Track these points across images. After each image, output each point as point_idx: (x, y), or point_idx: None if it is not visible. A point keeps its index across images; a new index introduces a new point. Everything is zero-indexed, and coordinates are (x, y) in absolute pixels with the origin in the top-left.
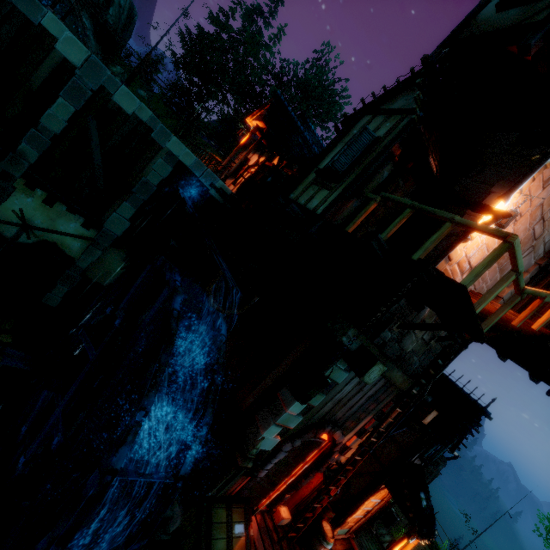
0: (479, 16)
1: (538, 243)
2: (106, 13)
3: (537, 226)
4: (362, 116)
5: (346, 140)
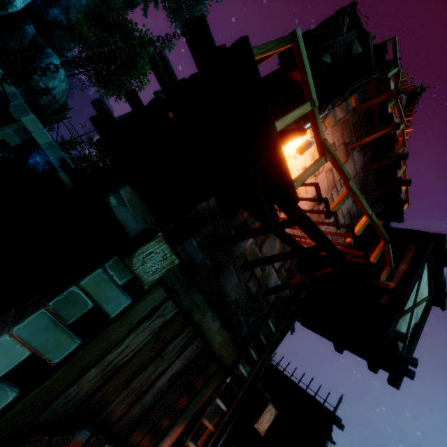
0: None
1: (339, 214)
2: (41, 97)
3: (334, 193)
4: None
5: None
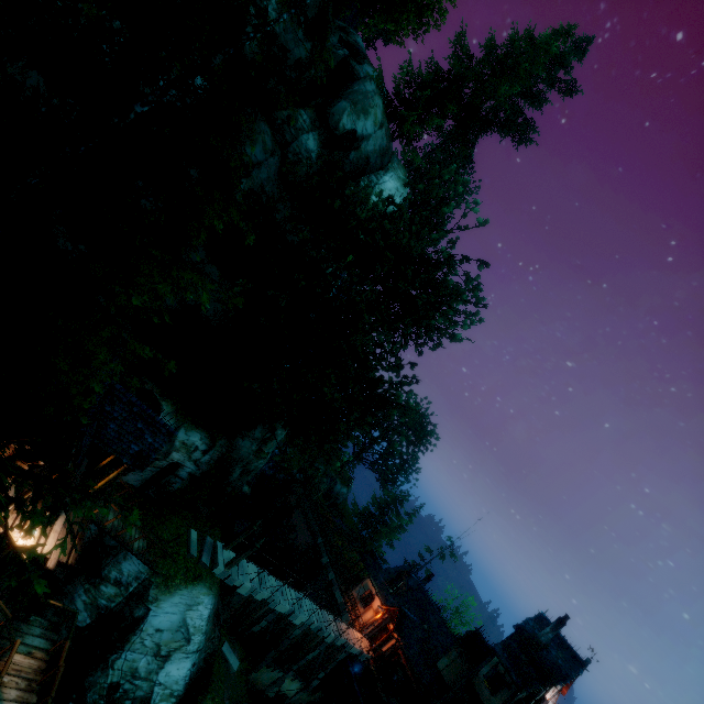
0: (480, 673)
1: None
2: None
3: None
4: (437, 702)
5: None
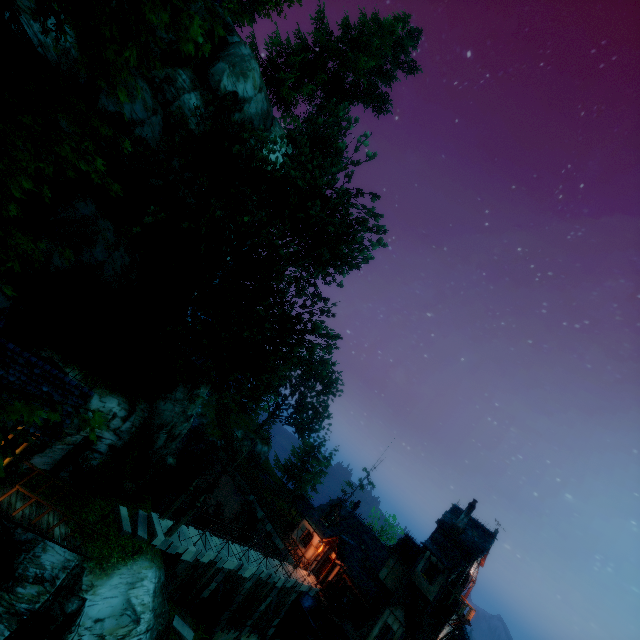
0: (417, 569)
1: None
2: None
3: None
4: (386, 607)
5: (383, 619)
